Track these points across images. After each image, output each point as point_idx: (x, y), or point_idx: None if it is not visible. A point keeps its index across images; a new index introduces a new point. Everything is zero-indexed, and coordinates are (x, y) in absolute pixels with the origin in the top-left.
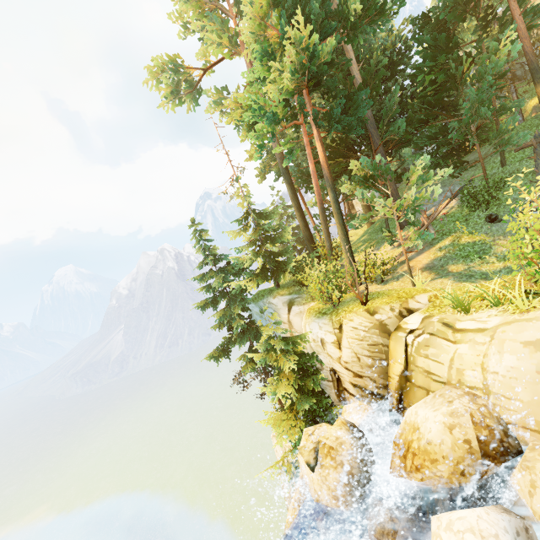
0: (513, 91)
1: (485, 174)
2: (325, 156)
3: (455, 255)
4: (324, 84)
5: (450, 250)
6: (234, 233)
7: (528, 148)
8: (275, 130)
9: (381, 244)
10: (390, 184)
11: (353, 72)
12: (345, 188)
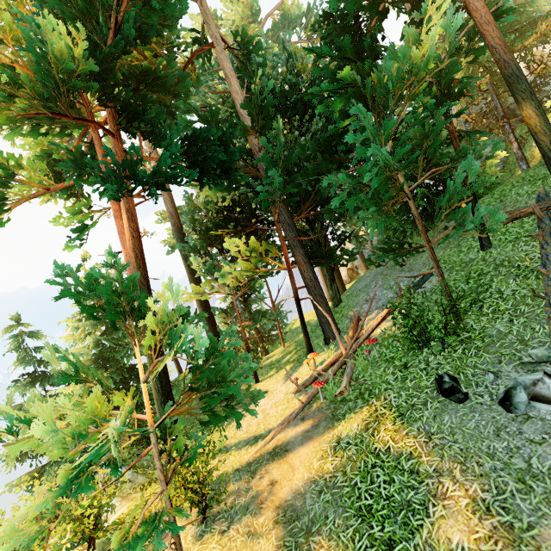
0: (509, 131)
1: (438, 271)
2: (133, 237)
3: (349, 490)
4: (140, 118)
5: (350, 460)
6: (75, 339)
7: (529, 216)
8: (0, 195)
9: (297, 366)
10: (303, 270)
11: (237, 106)
12: (226, 278)
